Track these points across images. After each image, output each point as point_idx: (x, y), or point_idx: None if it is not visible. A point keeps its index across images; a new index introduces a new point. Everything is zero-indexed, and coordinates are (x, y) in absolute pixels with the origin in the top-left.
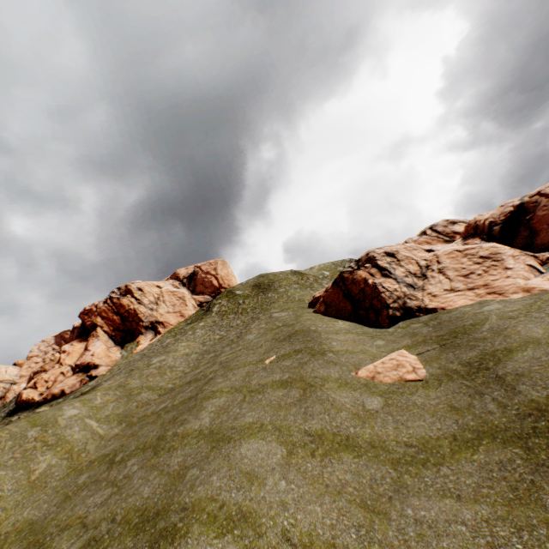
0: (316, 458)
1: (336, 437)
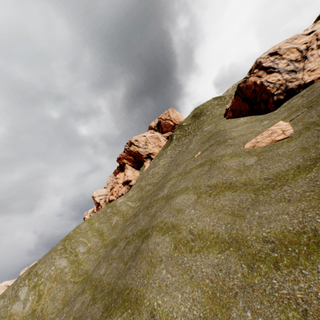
0: (211, 197)
1: (224, 184)
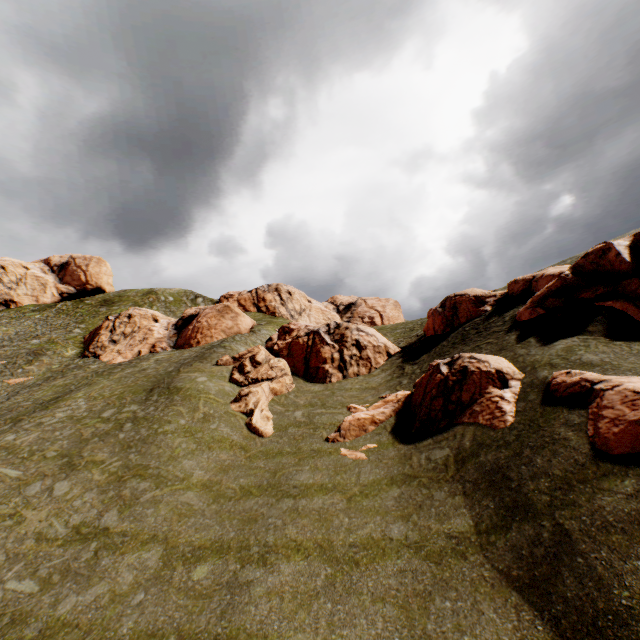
0: None
1: None
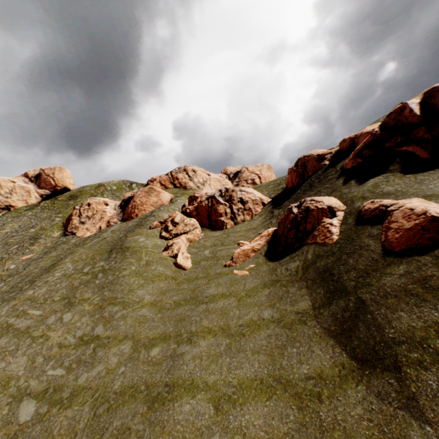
0: None
1: None
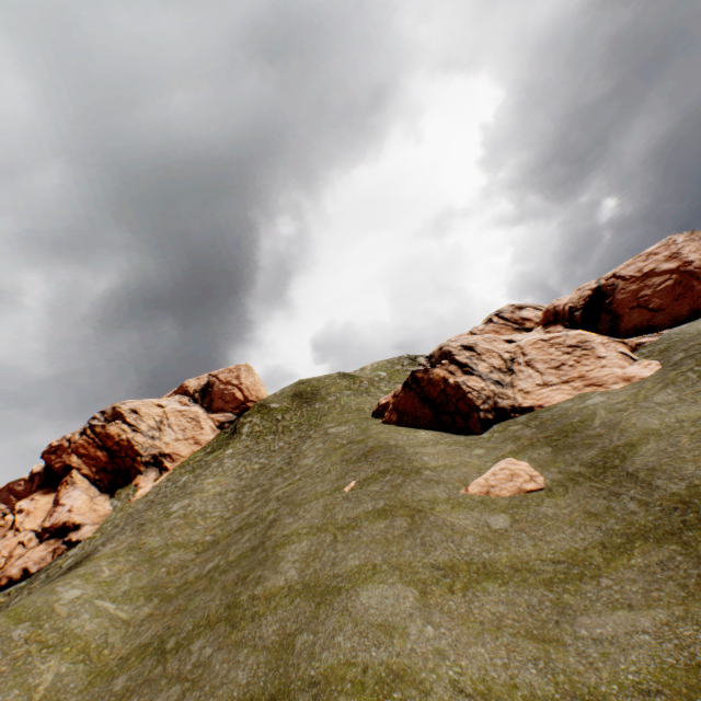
0: (456, 594)
1: (471, 565)
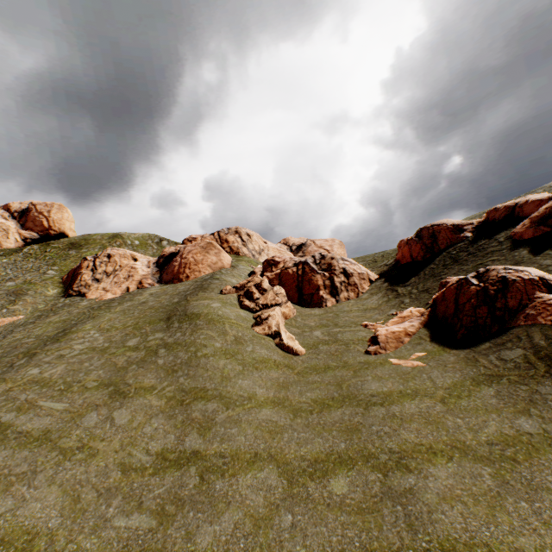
0: None
1: None
